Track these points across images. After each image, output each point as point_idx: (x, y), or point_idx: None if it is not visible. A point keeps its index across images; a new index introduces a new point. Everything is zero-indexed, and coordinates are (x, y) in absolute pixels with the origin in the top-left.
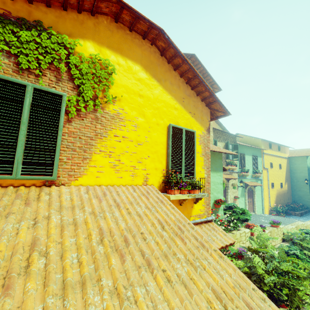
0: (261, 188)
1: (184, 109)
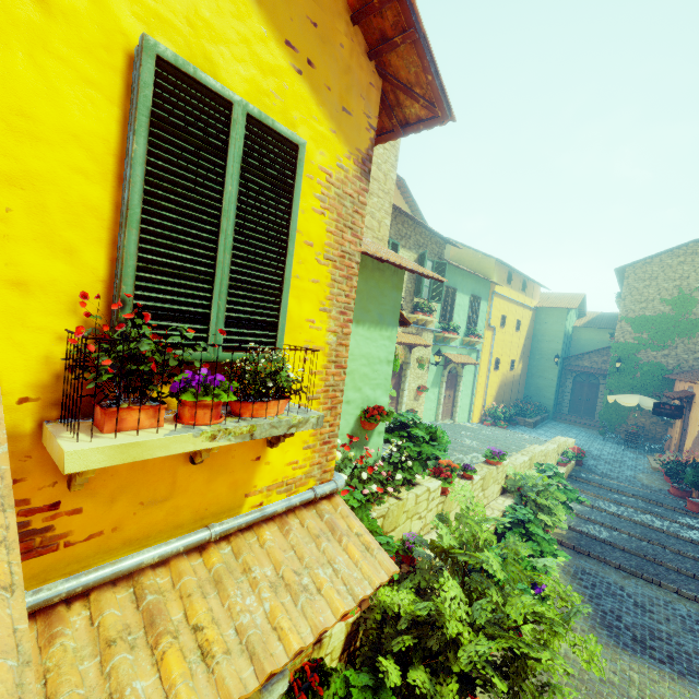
0: (476, 370)
1: (256, 10)
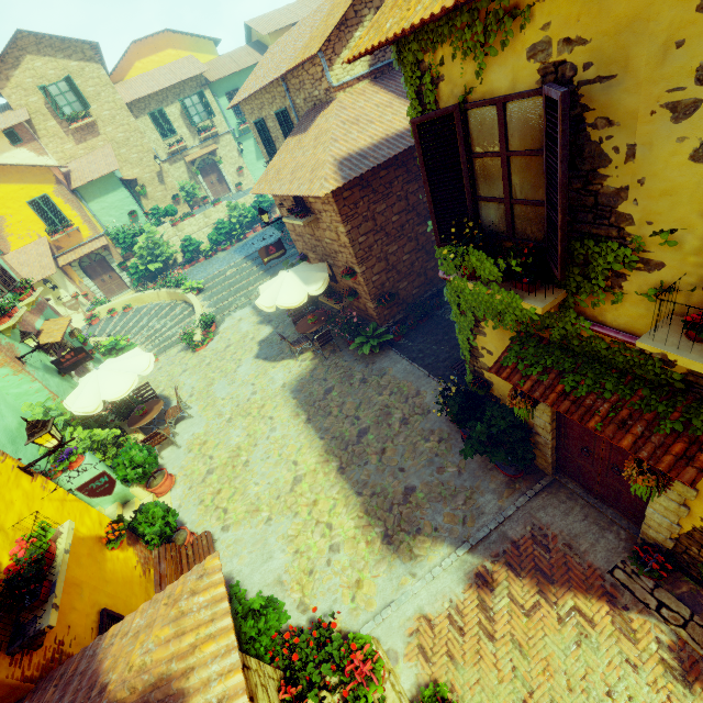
0: None
1: (28, 185)
